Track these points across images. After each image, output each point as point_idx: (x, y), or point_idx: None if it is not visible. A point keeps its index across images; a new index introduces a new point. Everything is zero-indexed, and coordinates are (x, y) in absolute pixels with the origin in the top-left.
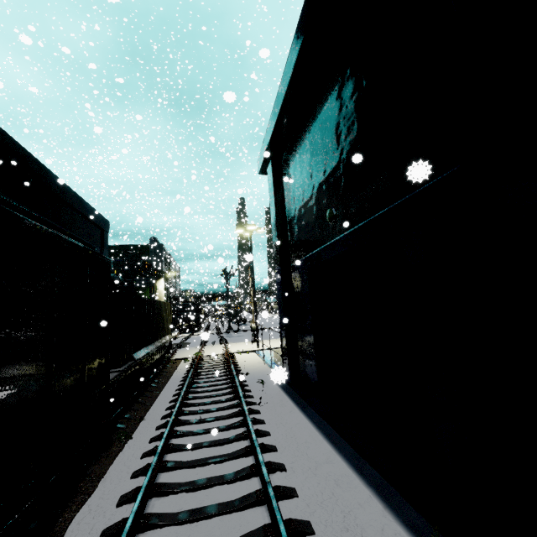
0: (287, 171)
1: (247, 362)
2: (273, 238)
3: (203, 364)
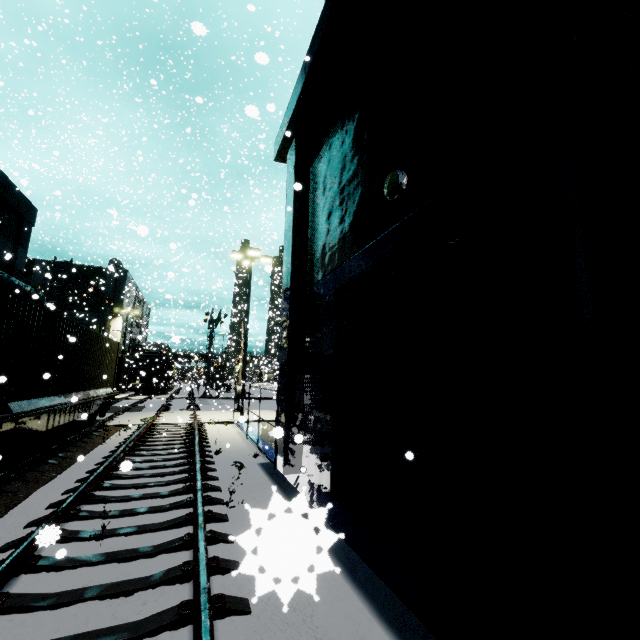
0: (318, 152)
1: (221, 437)
2: (285, 250)
3: (153, 435)
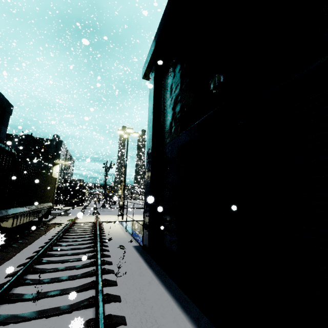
0: (167, 72)
1: (111, 230)
2: (148, 126)
3: (73, 229)
